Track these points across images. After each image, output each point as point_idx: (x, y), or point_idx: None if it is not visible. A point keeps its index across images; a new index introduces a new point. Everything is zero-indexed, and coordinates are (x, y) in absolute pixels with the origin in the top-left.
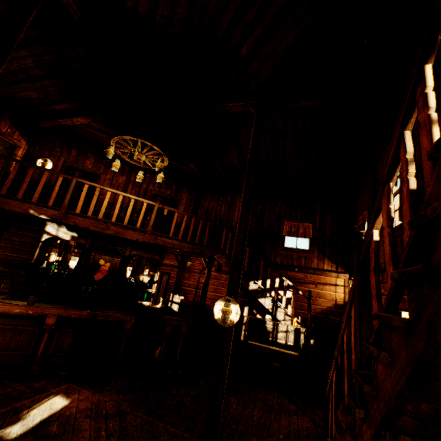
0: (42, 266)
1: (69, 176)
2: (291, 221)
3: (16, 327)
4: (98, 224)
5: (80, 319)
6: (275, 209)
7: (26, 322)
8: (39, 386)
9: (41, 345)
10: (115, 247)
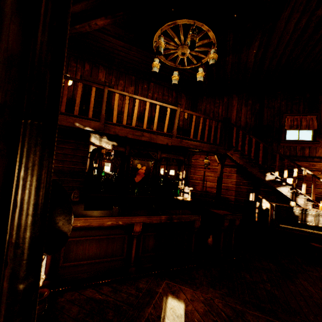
0: (94, 174)
1: (100, 85)
2: (293, 115)
3: (108, 237)
4: (134, 132)
5: (159, 223)
6: (274, 105)
7: (116, 231)
8: (144, 286)
9: (133, 250)
10: (148, 152)
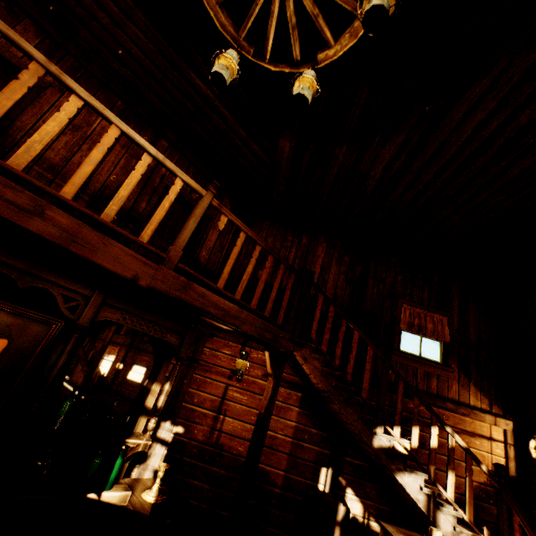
0: None
1: None
2: (414, 305)
3: None
4: (0, 183)
5: None
6: (386, 277)
7: None
8: None
9: None
10: (46, 284)
